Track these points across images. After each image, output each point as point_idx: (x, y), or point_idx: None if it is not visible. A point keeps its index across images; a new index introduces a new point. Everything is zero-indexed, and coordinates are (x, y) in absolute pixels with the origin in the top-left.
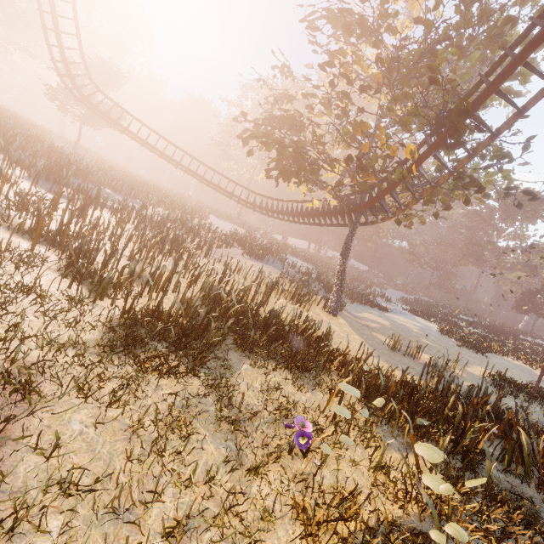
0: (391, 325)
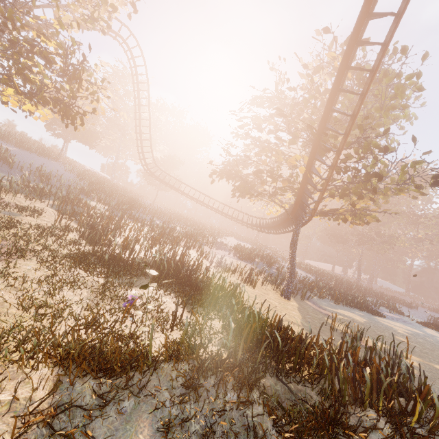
0: (365, 322)
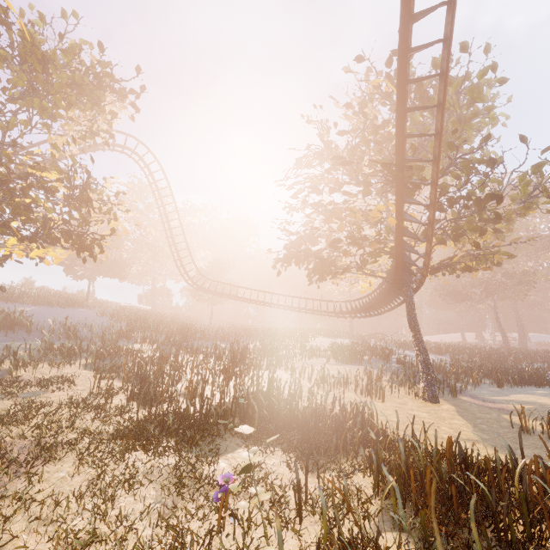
0: None
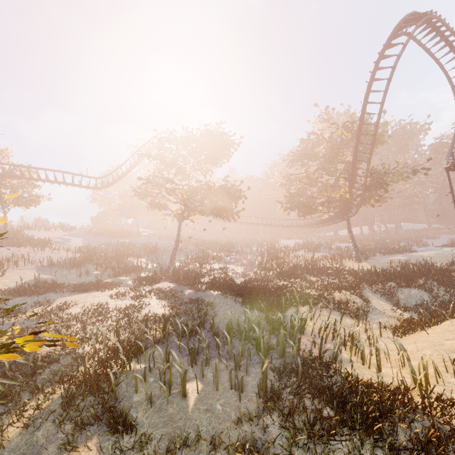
0: (406, 258)
